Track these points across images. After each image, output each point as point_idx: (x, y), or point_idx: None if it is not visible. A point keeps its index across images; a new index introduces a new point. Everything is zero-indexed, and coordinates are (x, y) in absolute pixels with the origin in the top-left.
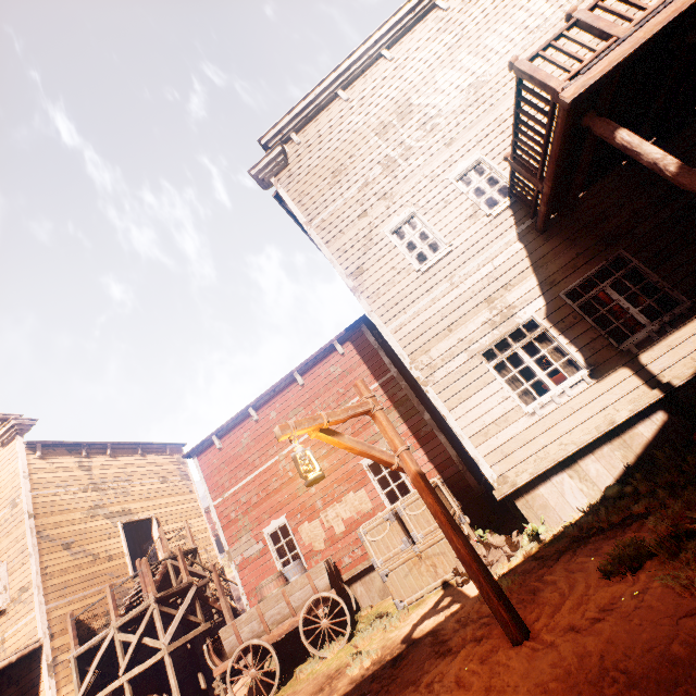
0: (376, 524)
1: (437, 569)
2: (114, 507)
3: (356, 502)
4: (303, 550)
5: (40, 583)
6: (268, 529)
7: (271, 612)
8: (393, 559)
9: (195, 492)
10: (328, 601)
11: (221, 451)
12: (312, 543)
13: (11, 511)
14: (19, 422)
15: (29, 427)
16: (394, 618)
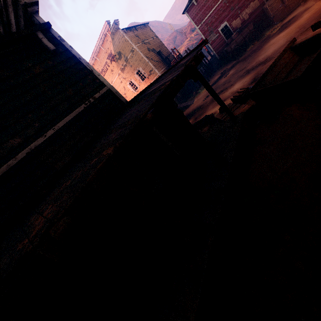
0: (272, 2)
1: (290, 9)
2: (151, 48)
3: (253, 6)
4: (233, 30)
5: (155, 68)
6: (220, 28)
7: (238, 40)
8: (276, 11)
9: (161, 42)
10: (253, 33)
11: (196, 6)
12: (236, 27)
13: (132, 54)
14: (116, 22)
15: (119, 24)
16: (277, 24)
